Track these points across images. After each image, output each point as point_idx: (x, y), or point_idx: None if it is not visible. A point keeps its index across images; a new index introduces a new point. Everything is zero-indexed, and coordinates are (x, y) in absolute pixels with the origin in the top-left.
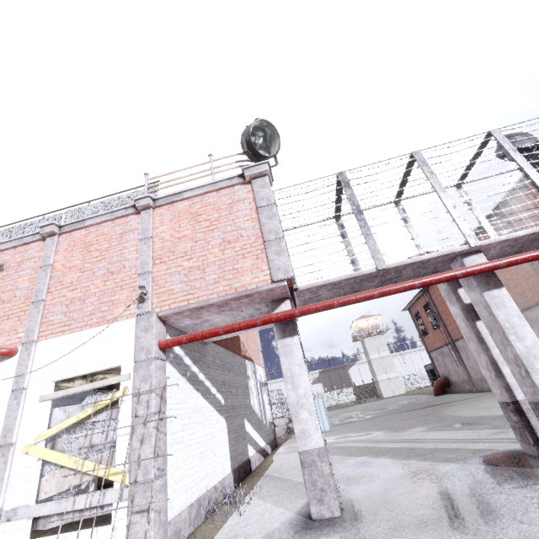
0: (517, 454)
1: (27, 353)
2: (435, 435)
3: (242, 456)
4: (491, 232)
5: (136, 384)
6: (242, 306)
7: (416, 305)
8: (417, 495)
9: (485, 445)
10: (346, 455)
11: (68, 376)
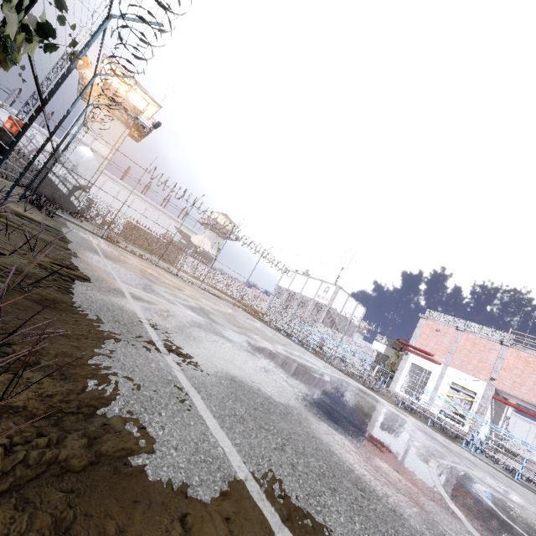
0: None
1: (445, 368)
2: None
3: (487, 440)
4: None
5: (481, 402)
6: (530, 404)
7: None
8: None
9: None
10: None
11: (457, 384)
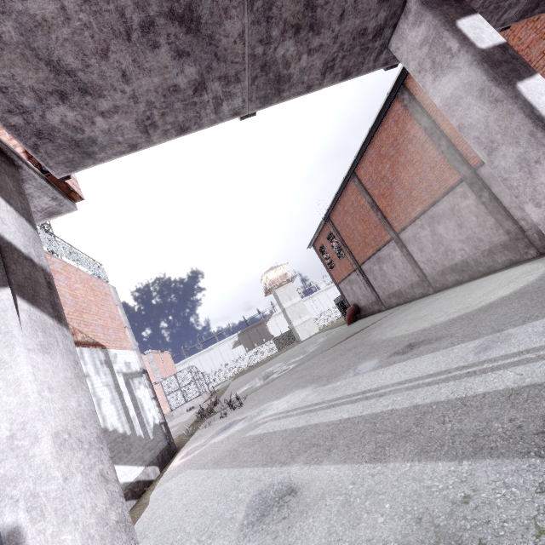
0: None
1: None
2: (391, 376)
3: None
4: None
5: None
6: None
7: (320, 239)
8: None
9: (509, 377)
10: (264, 462)
11: None
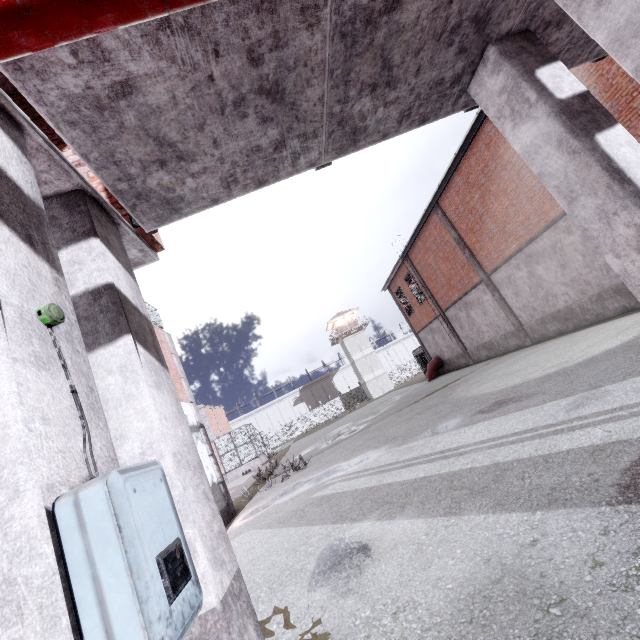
0: None
1: None
2: (473, 435)
3: None
4: None
5: None
6: None
7: (396, 280)
8: None
9: (597, 434)
10: (333, 520)
11: None
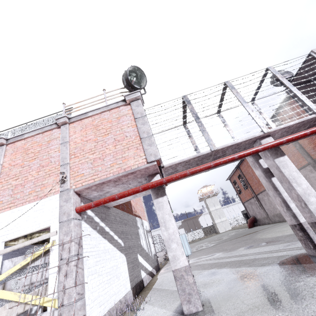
0: (304, 256)
1: None
2: (253, 251)
3: (138, 278)
4: (273, 126)
5: (61, 237)
6: (130, 180)
7: (233, 176)
8: (249, 289)
9: (284, 253)
10: (202, 269)
11: (13, 237)
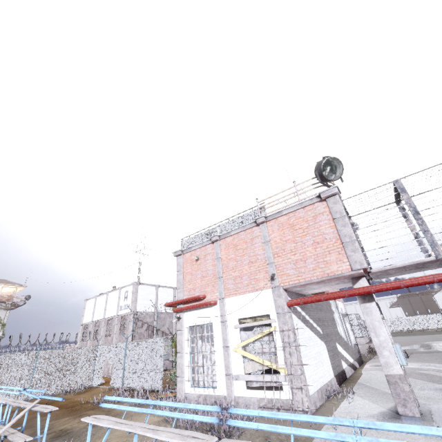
0: None
1: (222, 304)
2: None
3: (339, 368)
4: None
5: (280, 325)
6: (332, 281)
7: None
8: None
9: None
10: (428, 381)
11: (244, 317)
